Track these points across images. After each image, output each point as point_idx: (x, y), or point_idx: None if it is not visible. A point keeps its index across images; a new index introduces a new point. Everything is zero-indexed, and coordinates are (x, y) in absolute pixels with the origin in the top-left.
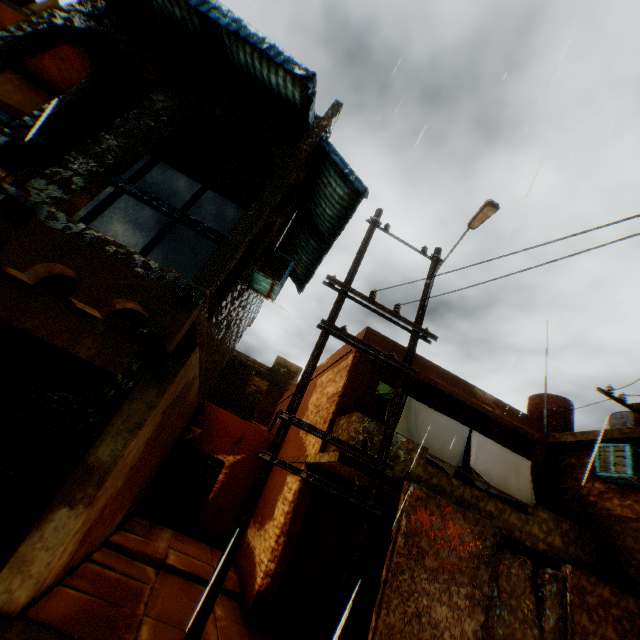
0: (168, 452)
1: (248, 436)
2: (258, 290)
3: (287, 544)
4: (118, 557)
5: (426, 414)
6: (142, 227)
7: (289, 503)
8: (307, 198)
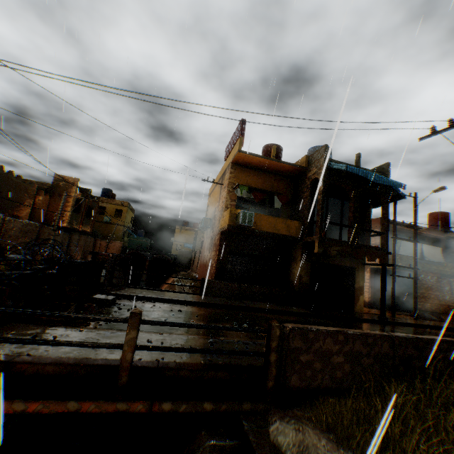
0: None
1: None
2: None
3: (371, 290)
4: None
5: (407, 244)
6: None
7: (368, 279)
8: None
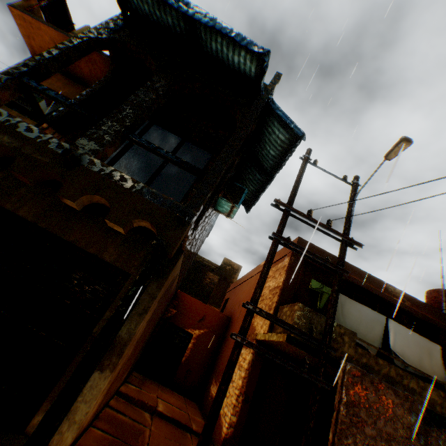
0: (155, 326)
1: (208, 316)
2: (221, 211)
3: (245, 402)
4: (125, 404)
5: (349, 305)
6: (138, 170)
7: (245, 370)
8: (255, 144)
